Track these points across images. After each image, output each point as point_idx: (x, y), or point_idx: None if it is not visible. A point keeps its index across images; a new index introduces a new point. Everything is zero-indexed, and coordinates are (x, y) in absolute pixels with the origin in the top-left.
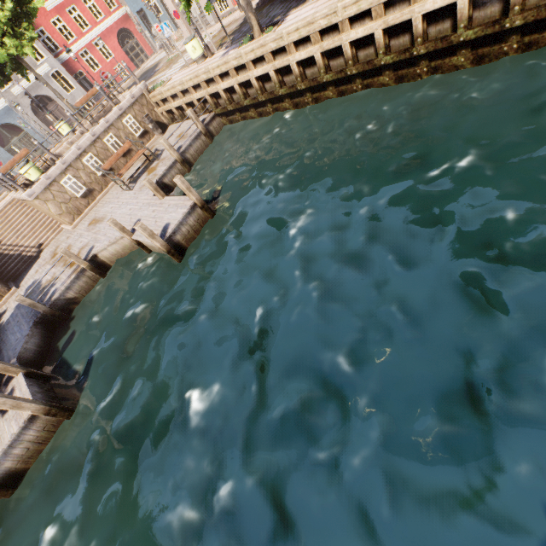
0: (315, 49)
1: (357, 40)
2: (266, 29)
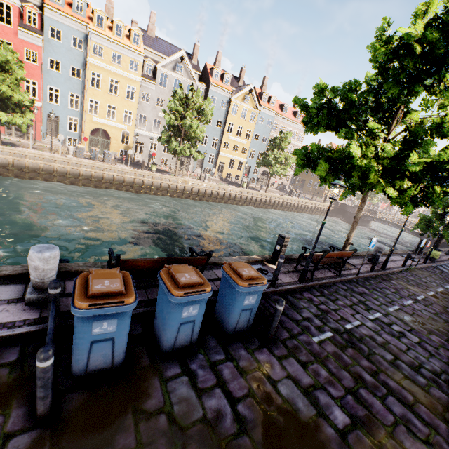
0: (41, 162)
1: (59, 168)
2: (3, 145)
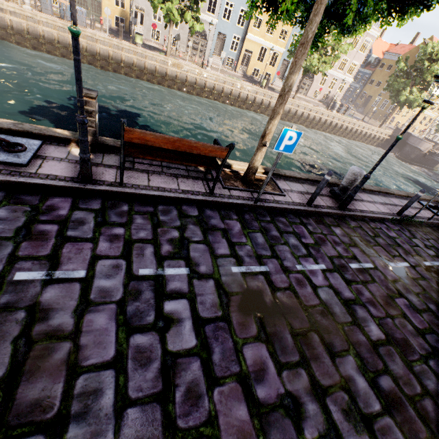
0: None
1: (14, 22)
2: None
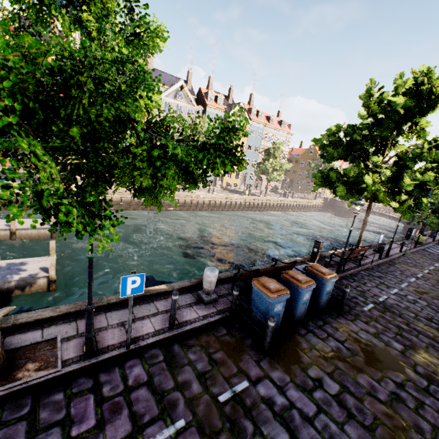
0: None
1: None
2: None
